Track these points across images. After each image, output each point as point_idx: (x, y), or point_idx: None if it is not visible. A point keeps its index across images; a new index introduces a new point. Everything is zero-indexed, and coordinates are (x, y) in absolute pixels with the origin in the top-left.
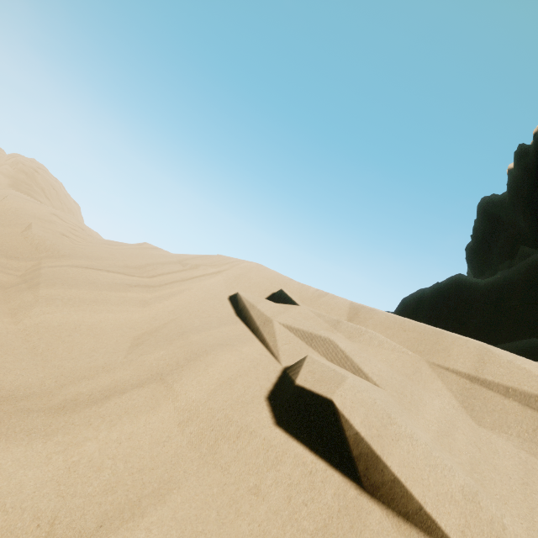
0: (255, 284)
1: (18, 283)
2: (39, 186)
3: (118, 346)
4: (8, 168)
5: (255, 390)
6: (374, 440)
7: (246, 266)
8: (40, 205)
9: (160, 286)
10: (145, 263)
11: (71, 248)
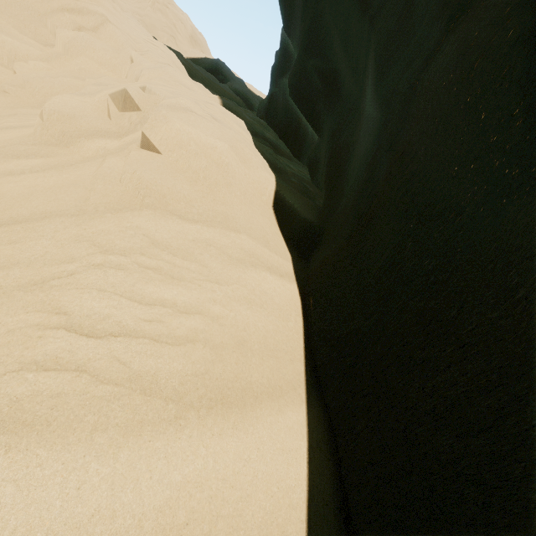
0: None
1: None
2: (172, 22)
3: None
4: (150, 10)
5: None
6: None
7: None
8: None
9: None
10: None
11: None
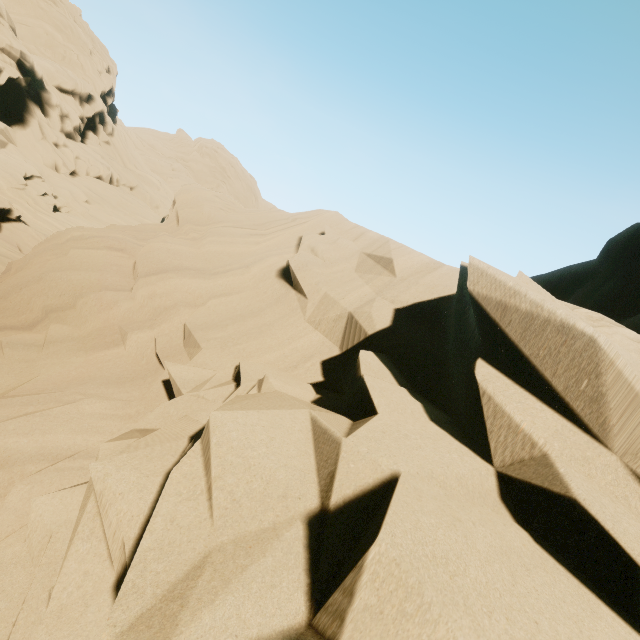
0: (321, 226)
1: (201, 237)
2: (221, 166)
3: (238, 259)
4: (196, 154)
5: (278, 267)
6: (295, 270)
7: (327, 215)
8: (208, 191)
9: (269, 234)
10: (266, 222)
11: (225, 217)
